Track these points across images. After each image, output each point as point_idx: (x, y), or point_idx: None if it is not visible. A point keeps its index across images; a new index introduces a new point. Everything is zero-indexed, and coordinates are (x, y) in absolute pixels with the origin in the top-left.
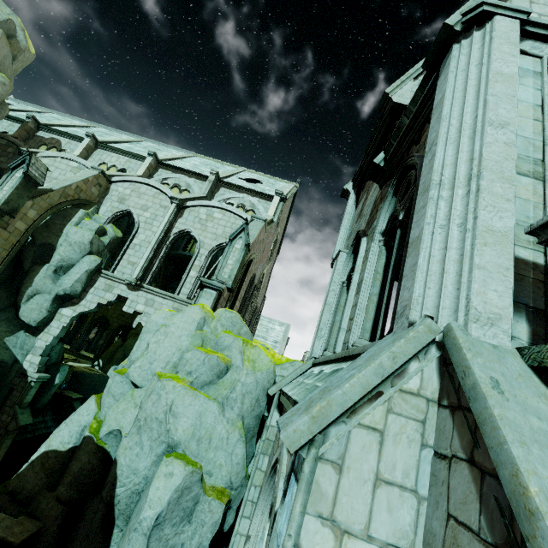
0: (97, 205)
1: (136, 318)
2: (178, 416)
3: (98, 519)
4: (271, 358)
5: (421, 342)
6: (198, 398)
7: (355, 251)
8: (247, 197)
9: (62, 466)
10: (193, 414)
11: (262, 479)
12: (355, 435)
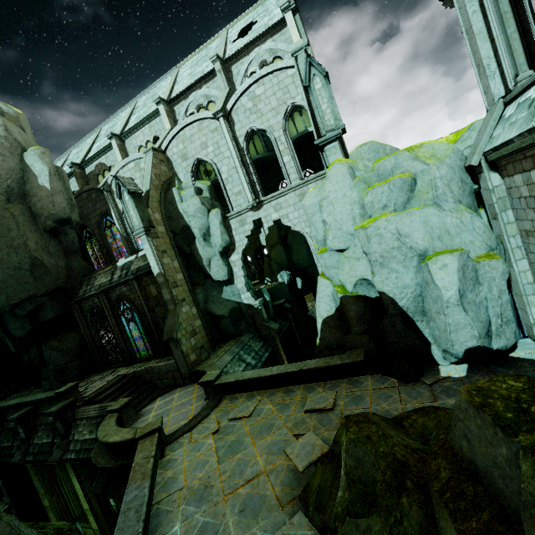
0: (176, 178)
1: (260, 238)
2: (409, 235)
3: (400, 325)
4: (445, 142)
5: None
6: (413, 214)
7: None
8: (260, 49)
9: (340, 321)
10: (419, 226)
11: (516, 228)
12: None
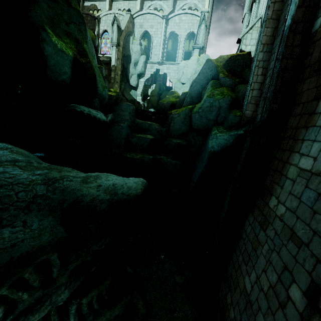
0: (133, 33)
1: (148, 90)
2: None
3: None
4: None
5: (258, 19)
6: None
7: (251, 10)
8: (192, 1)
9: None
10: None
11: None
12: (248, 35)
